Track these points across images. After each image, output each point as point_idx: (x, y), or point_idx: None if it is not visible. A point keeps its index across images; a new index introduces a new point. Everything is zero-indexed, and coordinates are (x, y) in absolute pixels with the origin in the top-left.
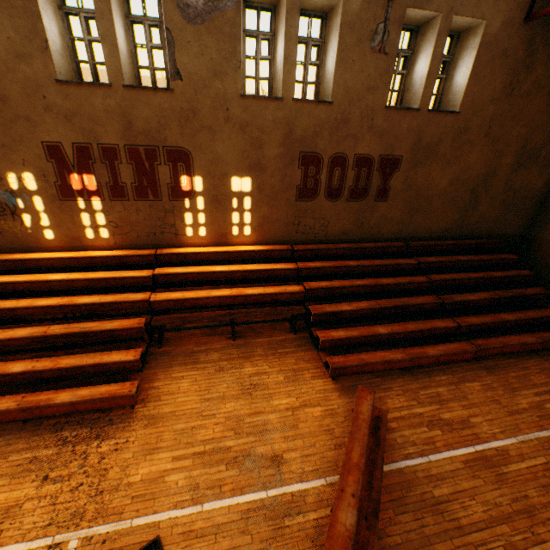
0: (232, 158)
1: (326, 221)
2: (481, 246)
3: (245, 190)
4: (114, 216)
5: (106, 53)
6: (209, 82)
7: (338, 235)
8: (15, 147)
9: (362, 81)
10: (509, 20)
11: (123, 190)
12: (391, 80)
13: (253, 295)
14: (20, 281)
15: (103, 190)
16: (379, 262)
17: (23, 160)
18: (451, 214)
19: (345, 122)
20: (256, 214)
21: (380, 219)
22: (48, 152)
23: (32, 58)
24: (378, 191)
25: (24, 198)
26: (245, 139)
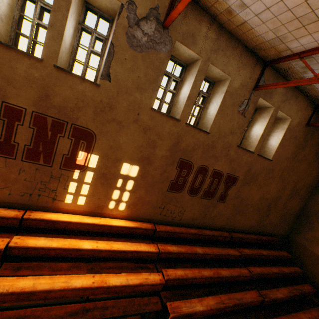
0: (129, 149)
1: (183, 209)
2: (269, 241)
3: (131, 174)
4: None
5: (49, 36)
6: (131, 91)
7: (188, 220)
8: None
9: (229, 126)
10: (300, 122)
11: (12, 148)
12: (244, 131)
13: (115, 286)
14: None
15: None
16: (217, 251)
17: None
18: (256, 217)
19: (213, 147)
20: (134, 194)
21: (217, 213)
22: None
23: None
24: (221, 195)
25: None
26: (144, 138)
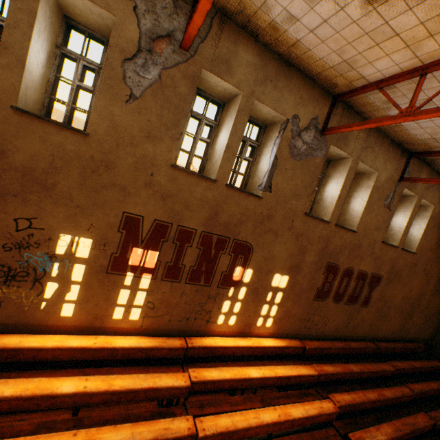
0: (281, 258)
1: (327, 318)
2: (415, 349)
3: (280, 285)
4: (156, 296)
5: (225, 157)
6: (288, 199)
7: (331, 332)
8: (89, 210)
9: (374, 222)
10: None
11: (179, 271)
12: (388, 225)
13: (298, 418)
14: (10, 396)
15: (159, 268)
16: (371, 367)
17: (90, 224)
18: (398, 320)
19: (359, 246)
20: (281, 307)
21: (360, 320)
22: (124, 222)
23: (160, 141)
24: (364, 298)
25: (63, 264)
26: (296, 245)
